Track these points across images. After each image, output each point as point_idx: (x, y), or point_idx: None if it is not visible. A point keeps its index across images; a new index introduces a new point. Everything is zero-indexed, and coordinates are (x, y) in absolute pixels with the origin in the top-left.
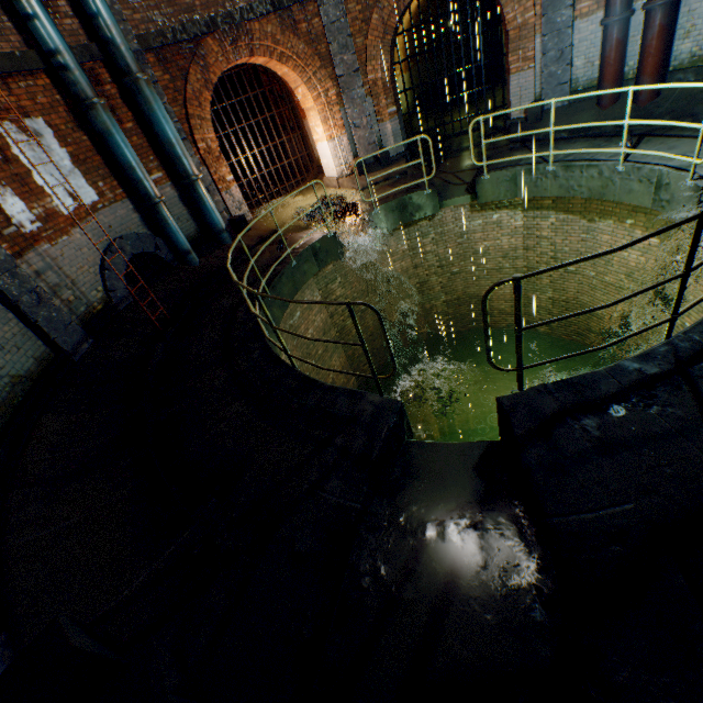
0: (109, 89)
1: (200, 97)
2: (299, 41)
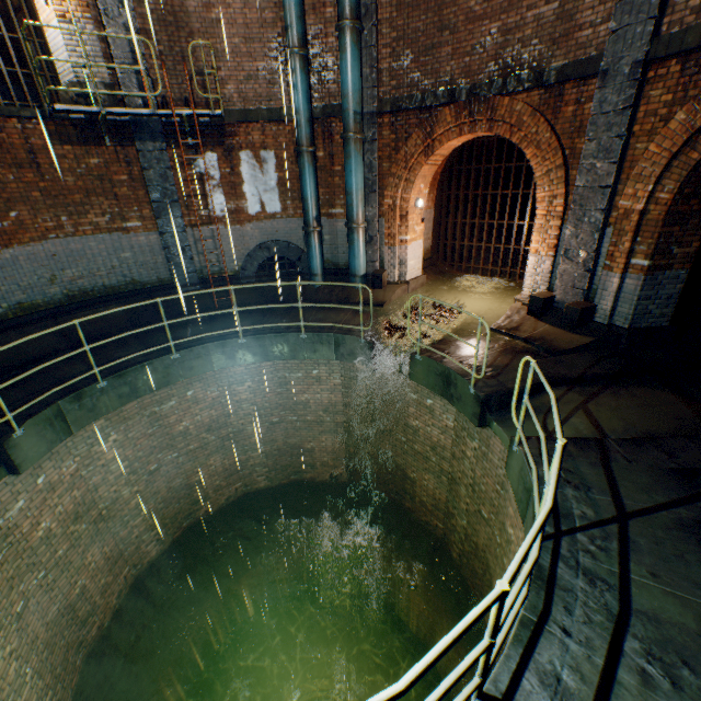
0: (337, 138)
1: (410, 160)
2: (549, 126)
